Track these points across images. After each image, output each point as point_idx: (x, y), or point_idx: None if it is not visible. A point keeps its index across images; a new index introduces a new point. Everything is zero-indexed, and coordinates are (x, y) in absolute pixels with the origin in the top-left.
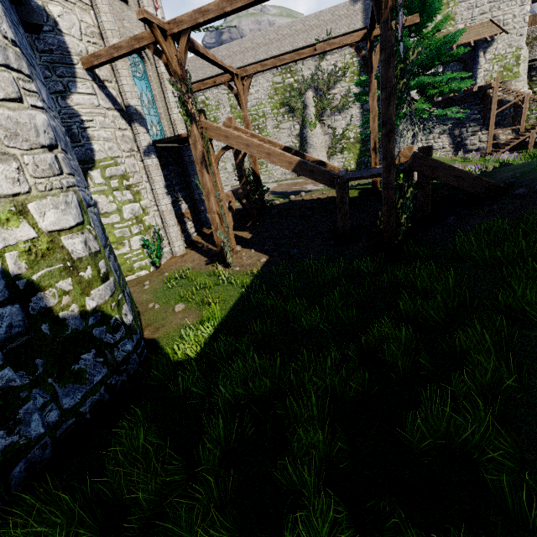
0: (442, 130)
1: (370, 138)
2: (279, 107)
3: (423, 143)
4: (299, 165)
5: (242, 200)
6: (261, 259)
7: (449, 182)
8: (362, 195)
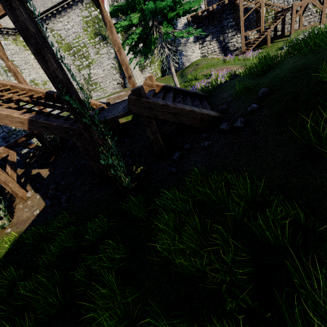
0: (211, 38)
1: (124, 70)
2: (94, 37)
3: (200, 50)
4: (31, 123)
5: (28, 146)
6: (34, 212)
7: (168, 119)
8: (134, 119)
